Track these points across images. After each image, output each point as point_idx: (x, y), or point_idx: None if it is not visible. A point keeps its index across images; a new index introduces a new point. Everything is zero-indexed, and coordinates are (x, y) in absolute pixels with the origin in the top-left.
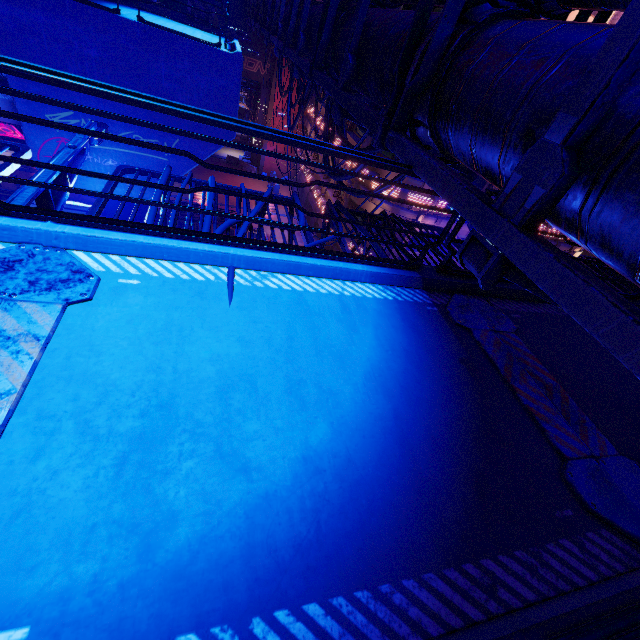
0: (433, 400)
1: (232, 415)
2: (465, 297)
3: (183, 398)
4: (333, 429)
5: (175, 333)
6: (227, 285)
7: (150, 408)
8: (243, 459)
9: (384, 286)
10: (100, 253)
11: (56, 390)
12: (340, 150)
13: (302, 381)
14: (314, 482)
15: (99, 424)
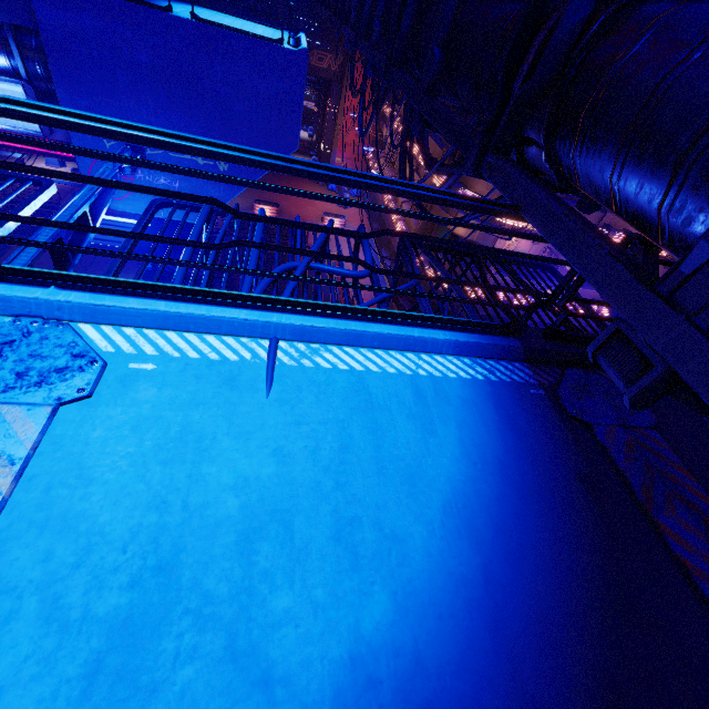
0: (540, 548)
1: (255, 582)
2: (582, 372)
3: (191, 553)
4: (396, 604)
5: (192, 445)
6: (266, 366)
7: (144, 572)
8: (264, 662)
9: (472, 359)
10: (112, 325)
11: (24, 544)
12: (419, 190)
13: (356, 519)
14: (364, 705)
15: (72, 602)
